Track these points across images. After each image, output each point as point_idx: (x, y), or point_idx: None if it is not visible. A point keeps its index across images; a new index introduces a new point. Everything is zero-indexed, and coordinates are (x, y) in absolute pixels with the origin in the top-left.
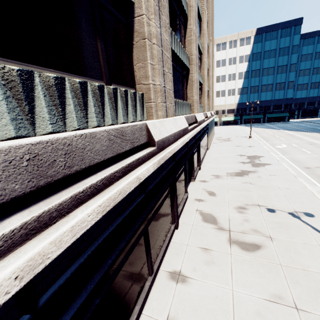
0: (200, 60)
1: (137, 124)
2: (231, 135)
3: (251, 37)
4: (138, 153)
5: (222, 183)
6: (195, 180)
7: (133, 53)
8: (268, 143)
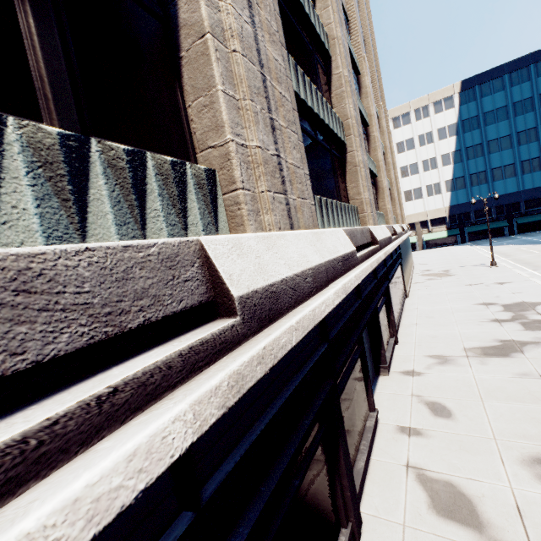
0: (367, 136)
1: (150, 244)
2: (449, 265)
3: (453, 96)
4: (150, 351)
5: (461, 377)
6: (389, 371)
7: (182, 80)
8: None
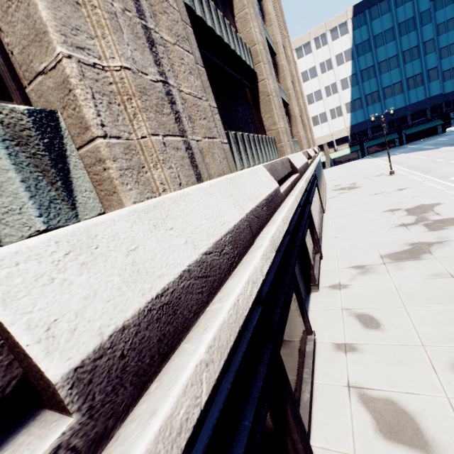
0: (275, 65)
1: None
2: (355, 178)
3: (347, 22)
4: None
5: (382, 285)
6: (319, 287)
7: None
8: (432, 175)
